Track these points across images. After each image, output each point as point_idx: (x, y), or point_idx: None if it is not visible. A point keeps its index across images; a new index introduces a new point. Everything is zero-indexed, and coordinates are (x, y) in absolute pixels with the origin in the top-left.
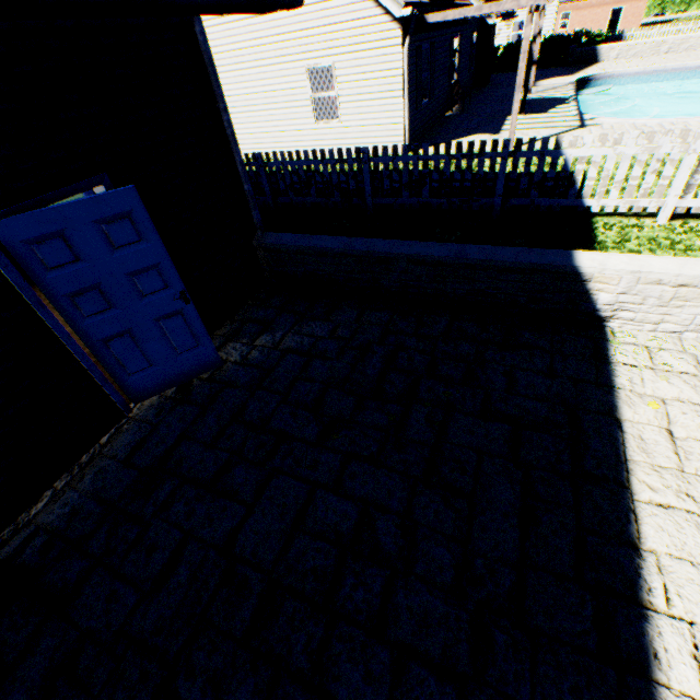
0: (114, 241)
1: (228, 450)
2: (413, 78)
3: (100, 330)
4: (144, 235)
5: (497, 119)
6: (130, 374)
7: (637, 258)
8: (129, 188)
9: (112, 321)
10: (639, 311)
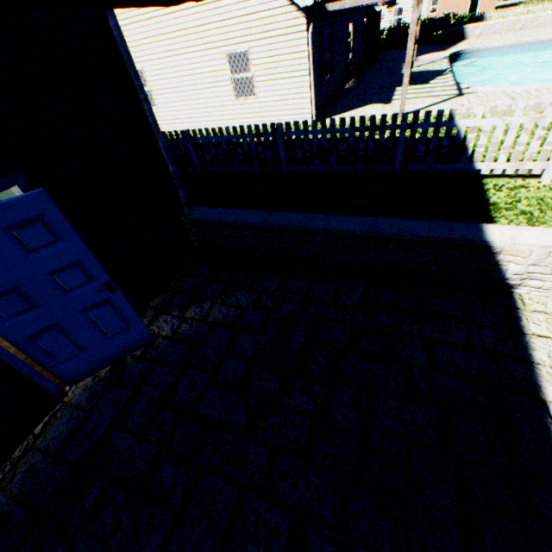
0: (28, 244)
1: (157, 441)
2: (317, 58)
3: (24, 328)
4: (61, 235)
5: (387, 90)
6: (62, 362)
7: (547, 233)
8: (37, 192)
9: (36, 318)
10: (547, 280)
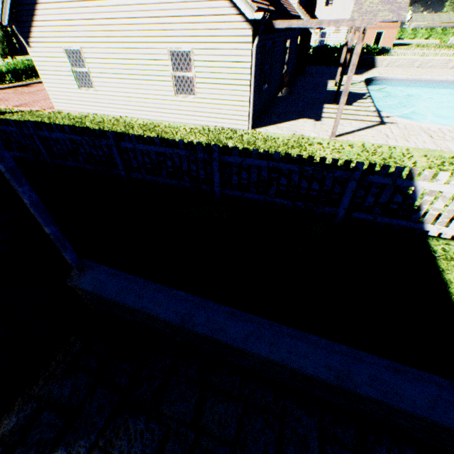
0: None
1: None
2: (258, 70)
3: None
4: None
5: (316, 106)
6: None
7: None
8: None
9: None
10: None
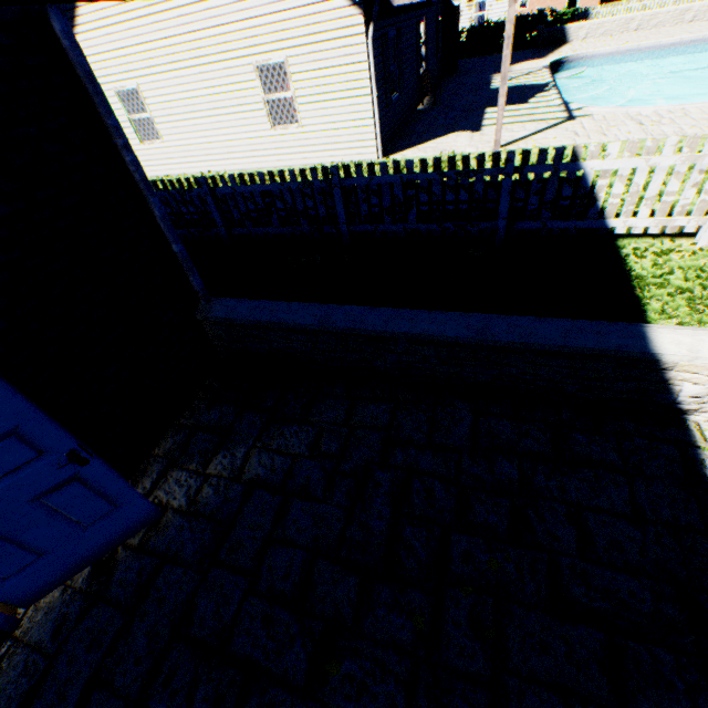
0: None
1: None
2: (381, 71)
3: None
4: None
5: (474, 113)
6: (6, 577)
7: None
8: None
9: None
10: None
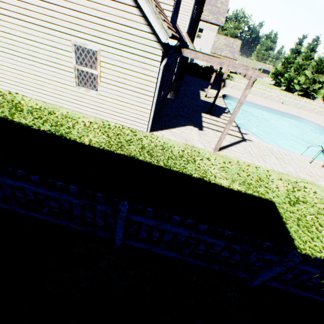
0: None
1: None
2: (160, 82)
3: None
4: None
5: (197, 113)
6: None
7: None
8: None
9: None
10: None
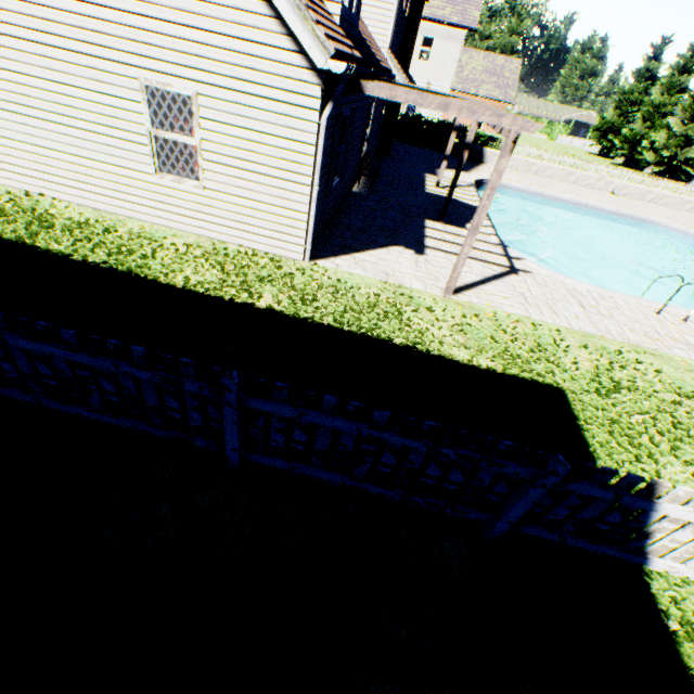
0: None
1: None
2: (327, 156)
3: None
4: None
5: (414, 221)
6: None
7: None
8: None
9: None
10: None
